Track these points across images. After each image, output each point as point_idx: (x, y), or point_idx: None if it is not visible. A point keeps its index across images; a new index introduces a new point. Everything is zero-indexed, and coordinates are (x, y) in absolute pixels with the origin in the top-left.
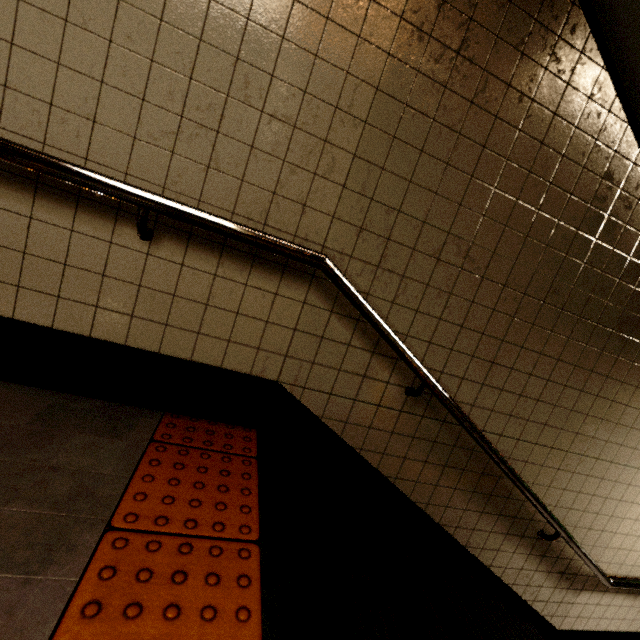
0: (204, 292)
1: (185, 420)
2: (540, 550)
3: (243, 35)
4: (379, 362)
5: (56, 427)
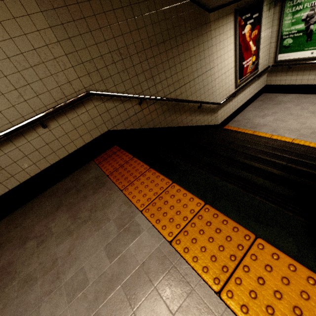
0: (71, 126)
1: (98, 157)
2: (201, 111)
3: (1, 49)
4: (126, 103)
5: (77, 179)
